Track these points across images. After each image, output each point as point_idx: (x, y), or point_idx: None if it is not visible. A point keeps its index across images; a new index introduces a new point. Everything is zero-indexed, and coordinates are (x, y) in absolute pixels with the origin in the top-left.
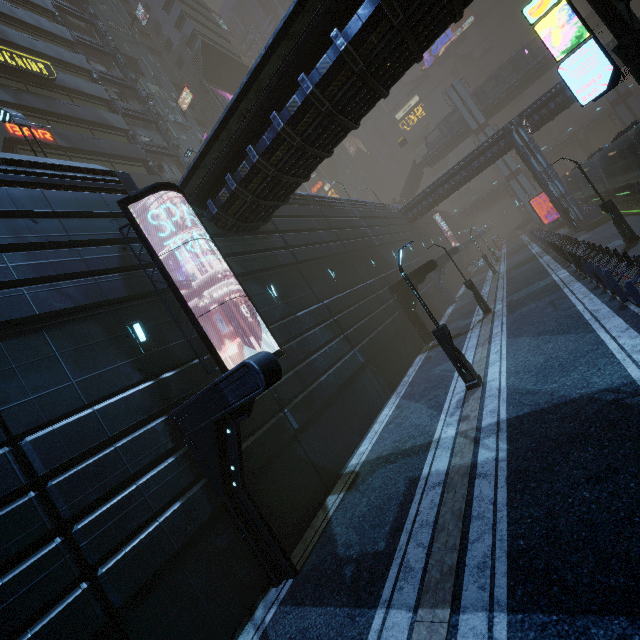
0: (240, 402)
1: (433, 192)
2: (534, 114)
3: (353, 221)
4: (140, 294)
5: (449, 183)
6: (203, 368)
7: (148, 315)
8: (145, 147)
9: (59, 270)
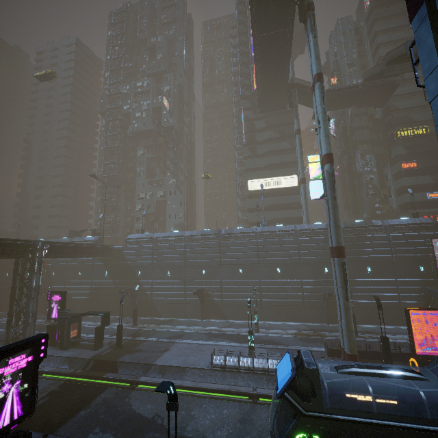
0: (437, 296)
1: None
2: None
3: None
4: (425, 260)
5: None
6: (434, 281)
7: (425, 265)
8: None
9: (411, 252)
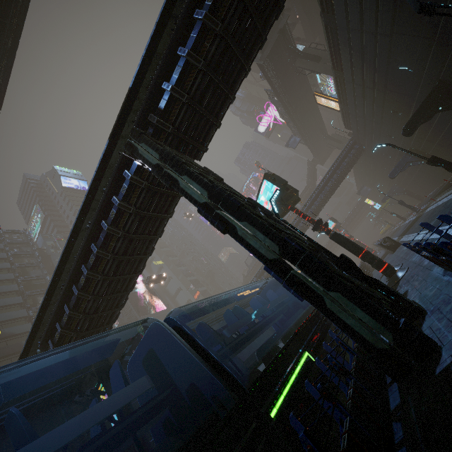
0: None
1: None
2: (261, 276)
3: None
4: None
5: None
6: None
7: None
8: None
9: None
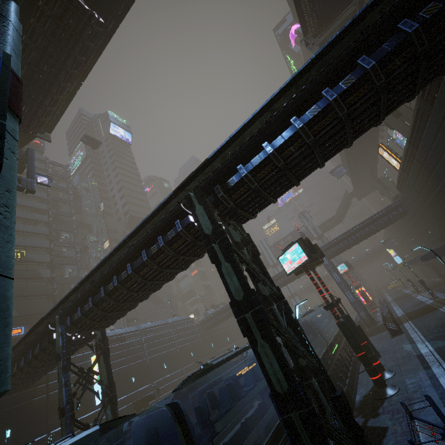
0: None
1: (216, 316)
2: None
3: (133, 349)
4: None
5: (223, 314)
6: None
7: None
8: (59, 282)
9: None
